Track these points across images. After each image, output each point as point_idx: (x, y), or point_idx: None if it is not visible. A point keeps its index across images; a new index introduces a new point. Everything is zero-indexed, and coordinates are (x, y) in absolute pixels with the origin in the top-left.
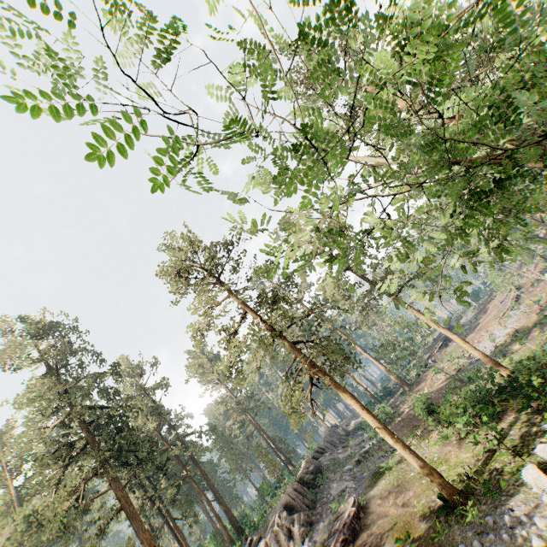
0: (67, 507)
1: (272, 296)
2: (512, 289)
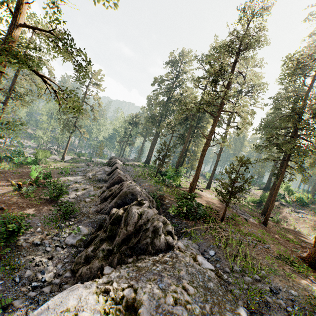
0: None
1: None
2: None
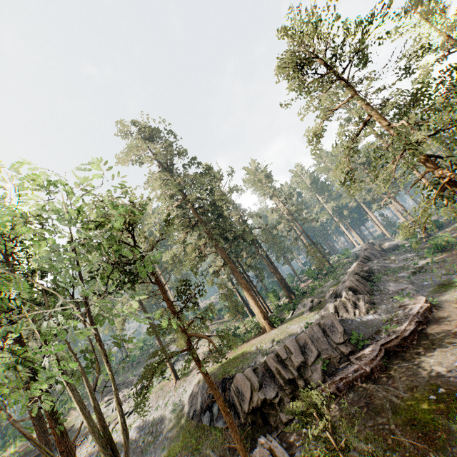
0: (195, 256)
1: (428, 93)
2: None
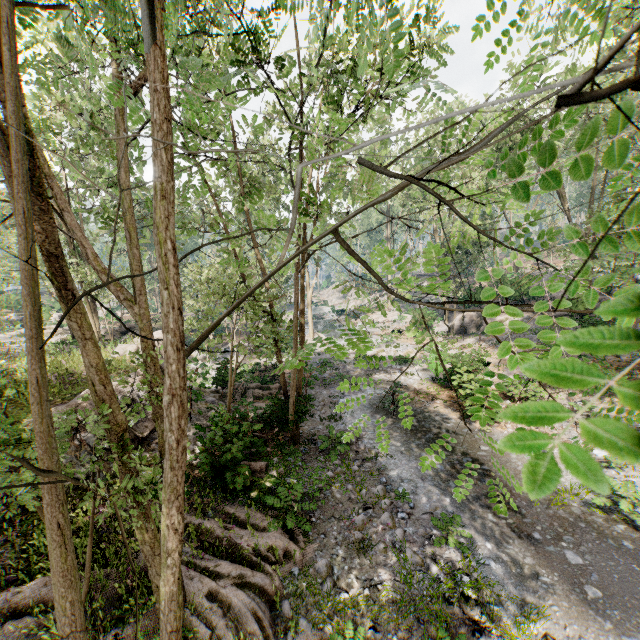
0: None
1: None
2: None
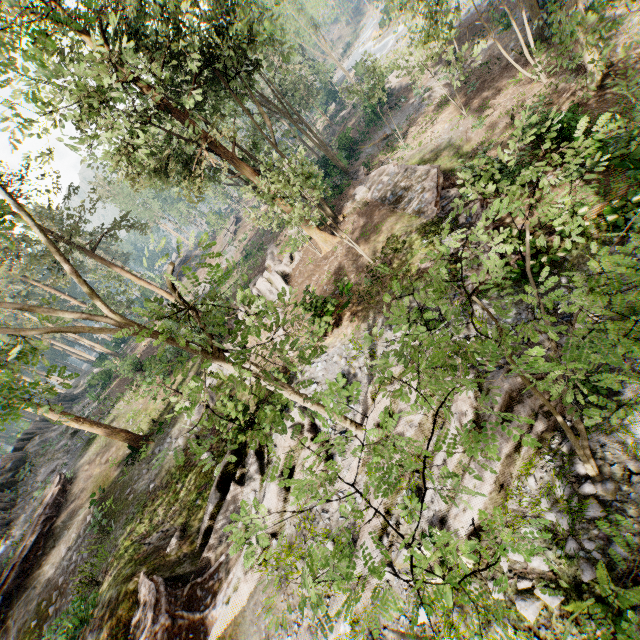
0: None
1: None
2: (234, 222)
